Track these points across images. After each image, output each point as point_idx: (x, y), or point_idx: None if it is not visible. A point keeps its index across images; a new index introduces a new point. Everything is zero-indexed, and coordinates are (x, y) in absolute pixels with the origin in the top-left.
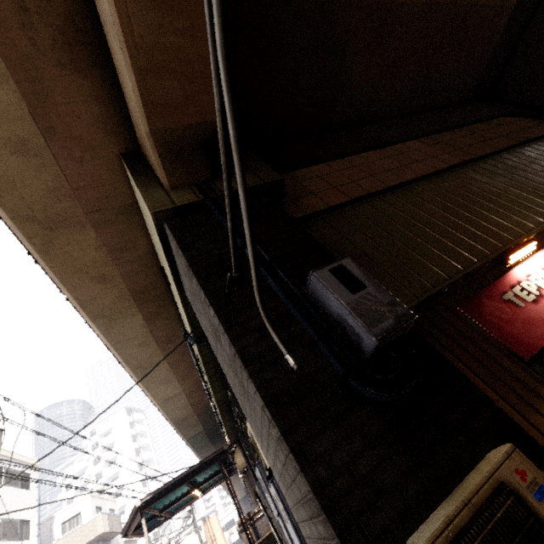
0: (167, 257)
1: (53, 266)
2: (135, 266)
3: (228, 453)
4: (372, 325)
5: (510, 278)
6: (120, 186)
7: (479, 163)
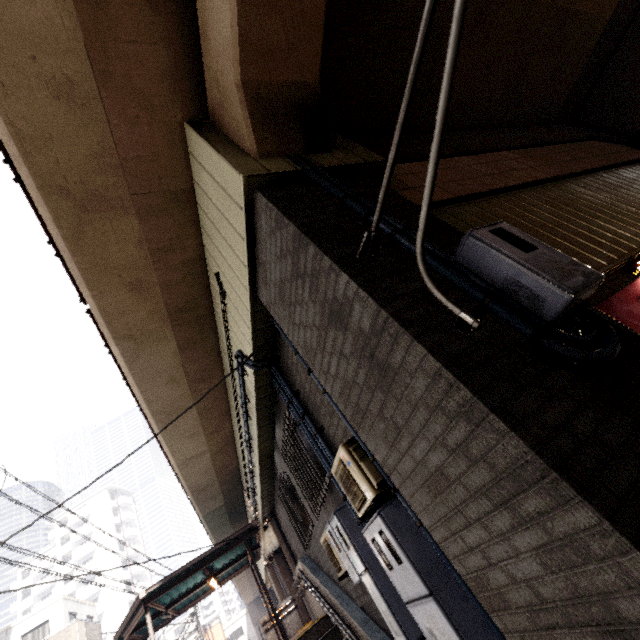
0: (248, 243)
1: (81, 261)
2: (178, 274)
3: (257, 530)
4: (562, 280)
5: None
6: (177, 164)
7: (579, 179)
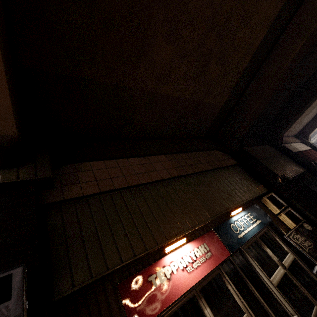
0: None
1: None
2: None
3: None
4: None
5: (161, 263)
6: None
7: (189, 177)
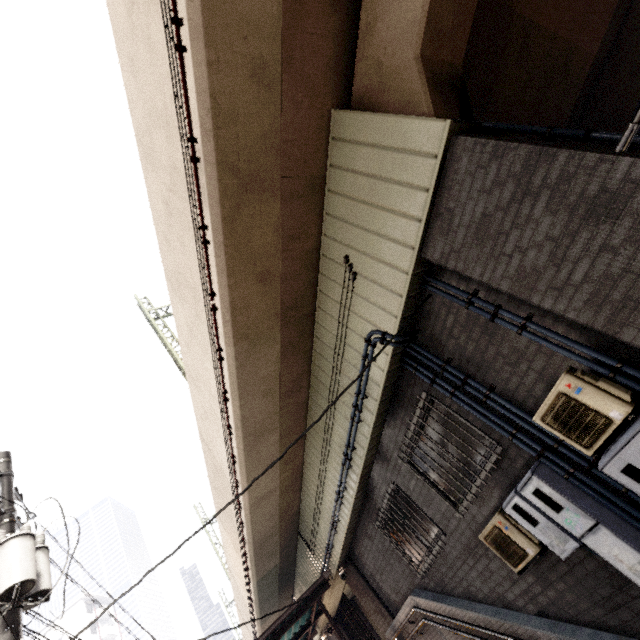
0: (433, 193)
1: (229, 245)
2: (297, 266)
3: (327, 585)
4: None
5: None
6: (319, 151)
7: None
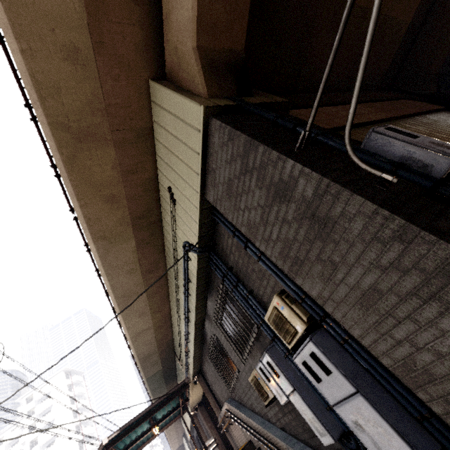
0: (202, 156)
1: (74, 179)
2: (139, 190)
3: (188, 386)
4: (445, 151)
5: None
6: (143, 110)
7: (404, 120)
